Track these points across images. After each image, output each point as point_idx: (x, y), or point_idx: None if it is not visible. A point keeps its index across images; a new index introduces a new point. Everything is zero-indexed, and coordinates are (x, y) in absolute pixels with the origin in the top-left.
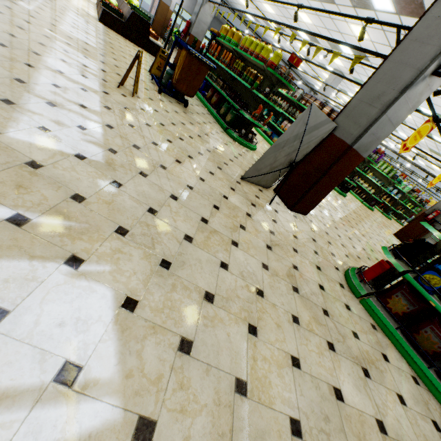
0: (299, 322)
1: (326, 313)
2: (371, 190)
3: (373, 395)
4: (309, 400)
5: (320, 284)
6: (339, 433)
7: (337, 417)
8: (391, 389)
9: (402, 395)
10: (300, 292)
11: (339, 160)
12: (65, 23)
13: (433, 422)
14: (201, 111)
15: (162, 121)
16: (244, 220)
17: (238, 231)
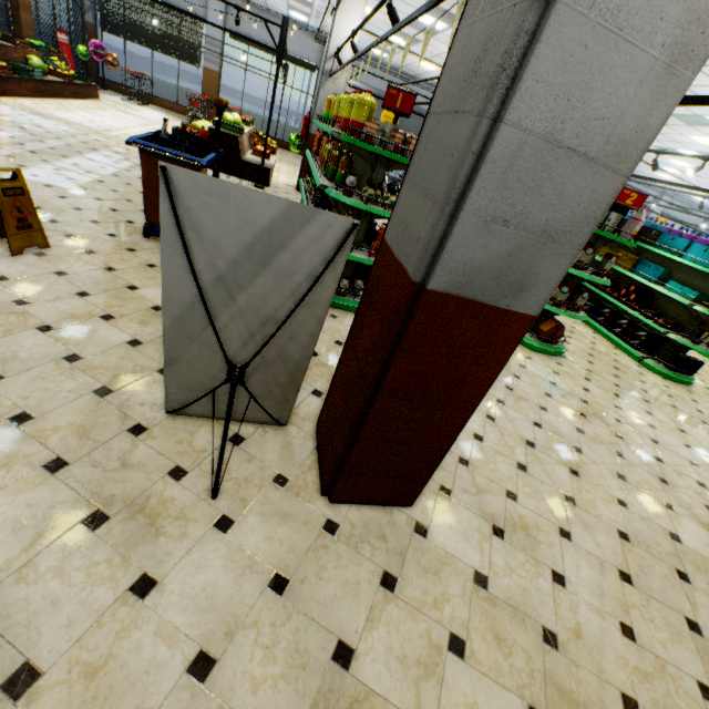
0: None
1: None
2: None
3: None
4: None
5: None
6: None
7: None
8: None
9: None
10: None
11: (400, 341)
12: (44, 166)
13: None
14: None
15: (38, 294)
16: None
17: None
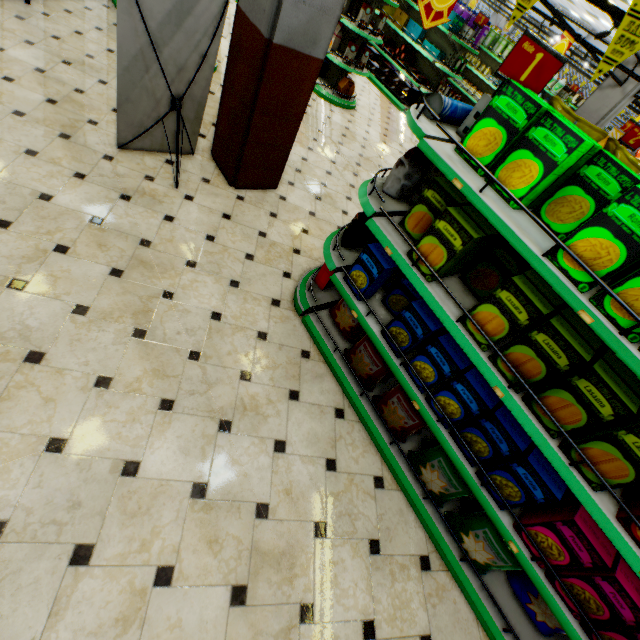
0: (110, 385)
1: (196, 357)
2: None
3: (216, 453)
4: (53, 489)
5: (216, 311)
6: (91, 518)
7: (104, 499)
8: (267, 438)
9: (288, 440)
10: (151, 335)
11: (263, 77)
12: None
13: (330, 461)
14: (83, 5)
15: None
16: (75, 235)
17: (41, 260)
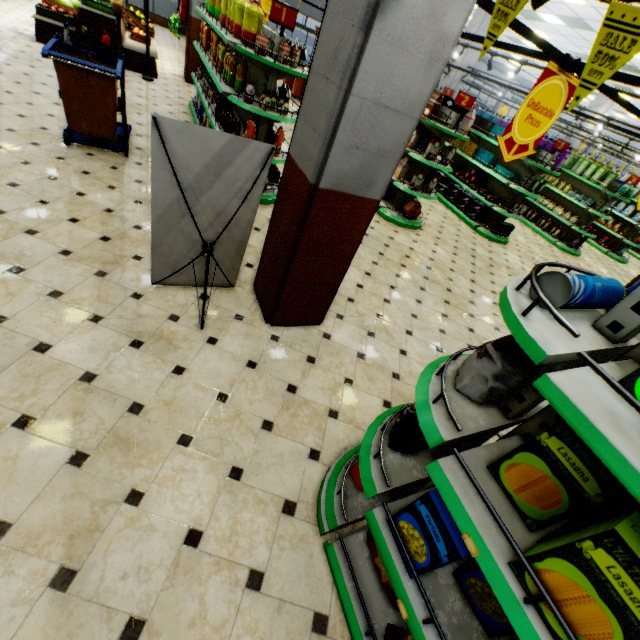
0: None
1: (135, 633)
2: (569, 219)
3: None
4: None
5: (196, 527)
6: None
7: None
8: None
9: None
10: (79, 582)
11: (307, 220)
12: None
13: None
14: None
15: (7, 204)
16: (51, 399)
17: None
